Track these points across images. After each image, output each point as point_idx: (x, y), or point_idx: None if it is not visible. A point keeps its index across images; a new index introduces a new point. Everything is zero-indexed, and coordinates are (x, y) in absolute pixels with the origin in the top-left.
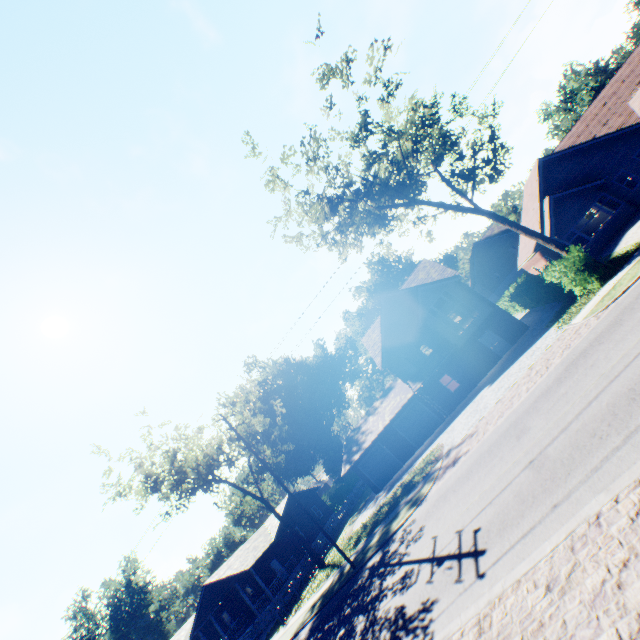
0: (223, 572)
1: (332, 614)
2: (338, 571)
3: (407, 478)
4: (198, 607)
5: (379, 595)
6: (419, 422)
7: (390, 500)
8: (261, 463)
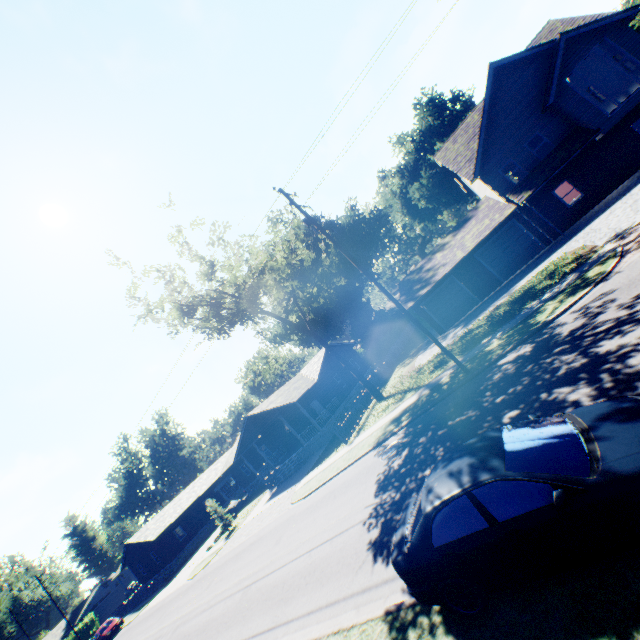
0: (265, 406)
1: (454, 412)
2: (424, 389)
3: (509, 299)
4: (241, 436)
5: (603, 359)
6: (512, 249)
7: (487, 321)
8: (311, 294)
